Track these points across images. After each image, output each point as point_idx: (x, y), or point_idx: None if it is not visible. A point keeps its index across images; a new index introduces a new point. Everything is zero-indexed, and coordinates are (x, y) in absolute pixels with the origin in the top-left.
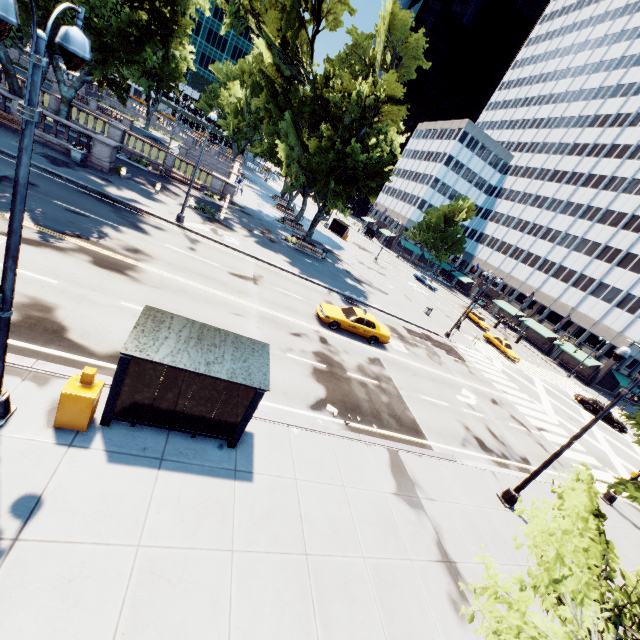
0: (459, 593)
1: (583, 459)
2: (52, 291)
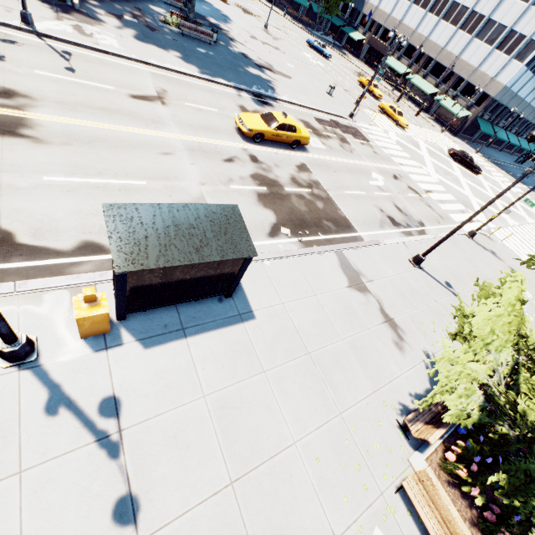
0: (398, 337)
1: (455, 208)
2: None
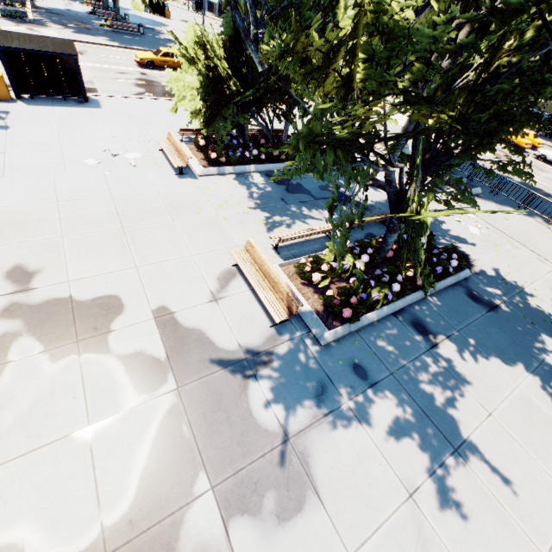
0: None
1: None
2: None
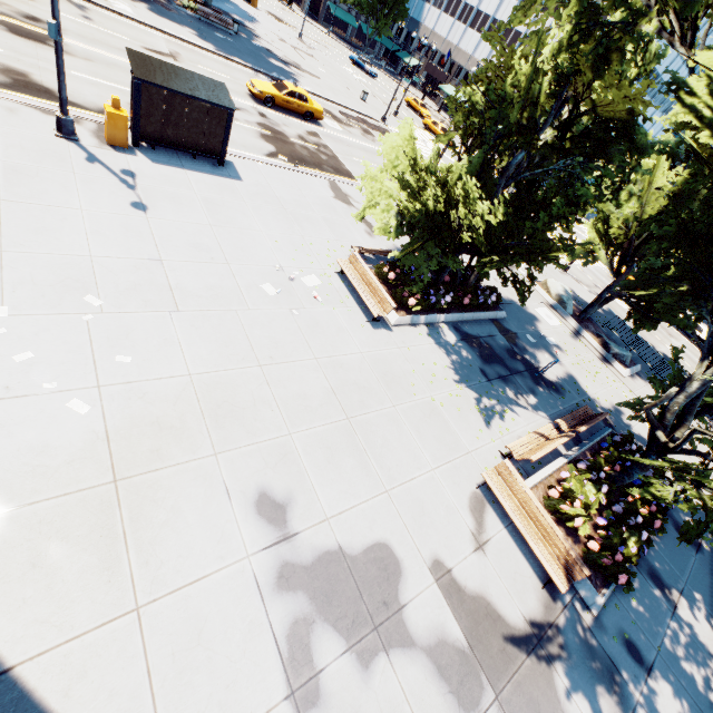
0: (371, 231)
1: None
2: (8, 59)
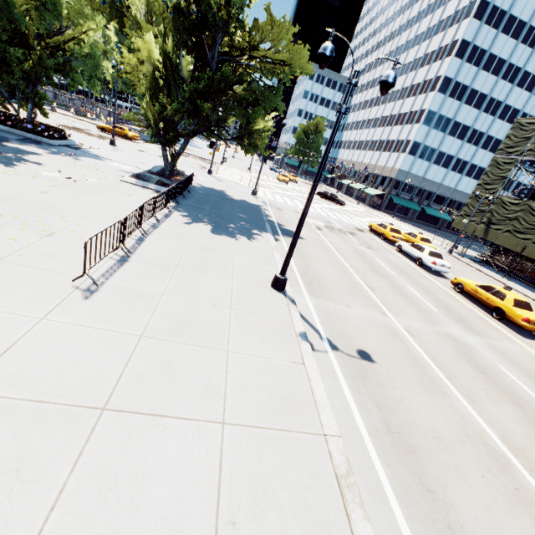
0: None
1: (236, 179)
2: None
